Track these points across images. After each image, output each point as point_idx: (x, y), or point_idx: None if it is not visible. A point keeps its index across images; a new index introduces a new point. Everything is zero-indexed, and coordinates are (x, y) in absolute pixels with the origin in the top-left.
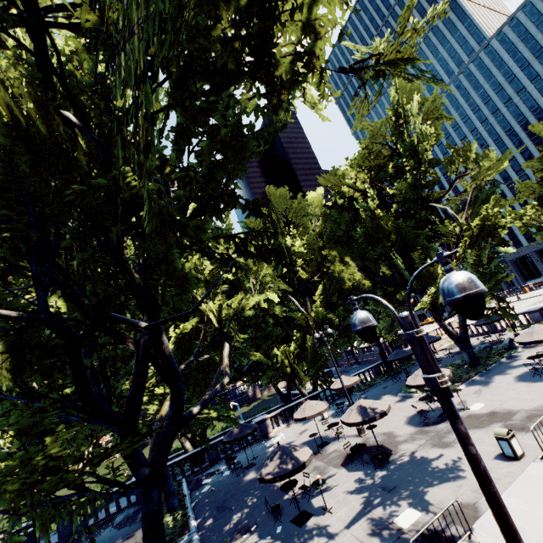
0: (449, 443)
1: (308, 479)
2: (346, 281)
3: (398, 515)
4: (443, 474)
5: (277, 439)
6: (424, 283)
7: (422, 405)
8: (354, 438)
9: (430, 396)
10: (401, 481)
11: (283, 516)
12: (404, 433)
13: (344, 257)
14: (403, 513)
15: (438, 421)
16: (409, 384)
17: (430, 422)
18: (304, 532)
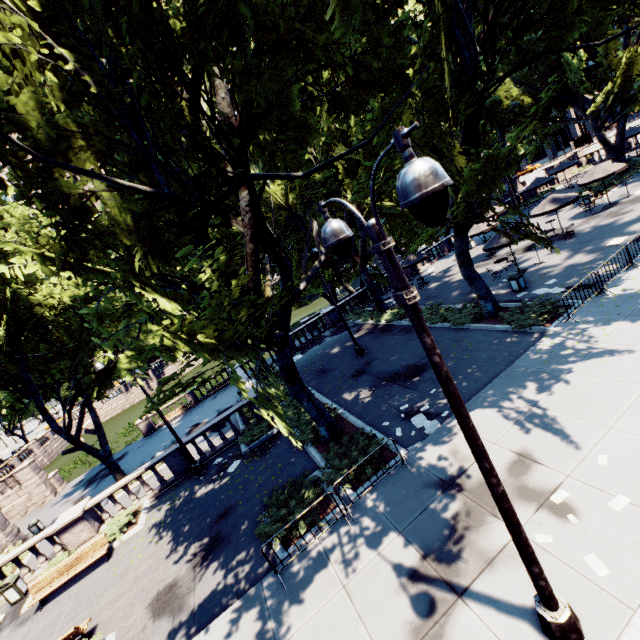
0: (626, 212)
1: (500, 265)
2: (504, 99)
3: (607, 243)
4: (633, 222)
5: (432, 270)
6: (597, 85)
7: (579, 210)
8: (521, 242)
9: (595, 195)
10: (596, 236)
11: (500, 278)
12: (574, 224)
13: (497, 71)
14: (611, 241)
15: (604, 209)
16: (584, 183)
17: (596, 212)
18: (529, 273)
